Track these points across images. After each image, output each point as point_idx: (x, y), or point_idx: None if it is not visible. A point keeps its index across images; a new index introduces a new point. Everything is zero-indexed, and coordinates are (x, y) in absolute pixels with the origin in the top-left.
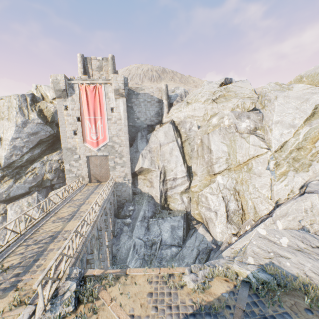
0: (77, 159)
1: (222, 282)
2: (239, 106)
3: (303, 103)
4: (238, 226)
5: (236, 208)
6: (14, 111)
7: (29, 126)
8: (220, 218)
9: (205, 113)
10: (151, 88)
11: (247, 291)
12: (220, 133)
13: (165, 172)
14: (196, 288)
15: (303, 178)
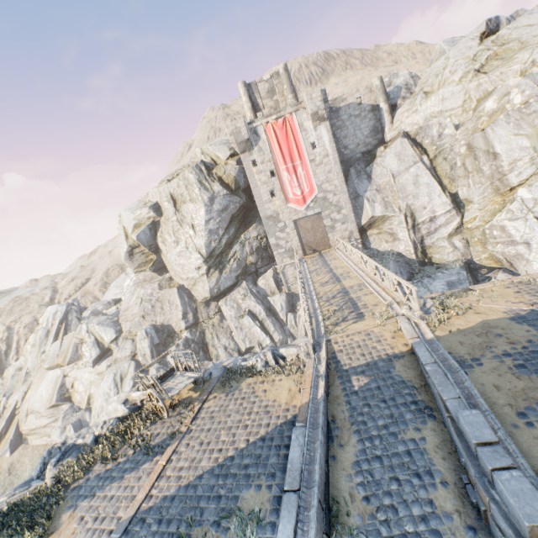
0: (282, 228)
1: None
2: (535, 63)
3: None
4: None
5: None
6: (195, 189)
7: (217, 202)
8: (536, 249)
9: (465, 100)
10: (356, 93)
11: None
12: (508, 121)
13: (412, 214)
14: None
15: None
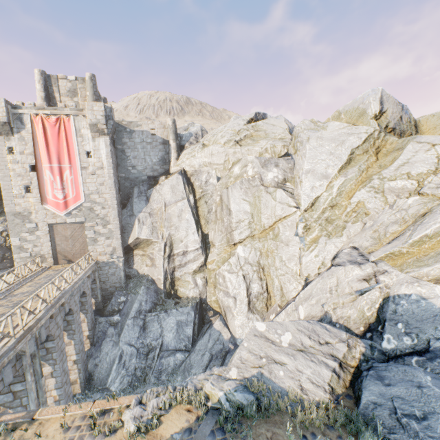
0: (33, 229)
1: (181, 415)
2: (267, 151)
3: (338, 146)
4: (261, 315)
5: (259, 290)
6: None
7: None
8: (239, 305)
9: (225, 160)
10: (151, 124)
11: (212, 424)
12: (241, 187)
13: (172, 244)
14: (135, 430)
15: (336, 246)
